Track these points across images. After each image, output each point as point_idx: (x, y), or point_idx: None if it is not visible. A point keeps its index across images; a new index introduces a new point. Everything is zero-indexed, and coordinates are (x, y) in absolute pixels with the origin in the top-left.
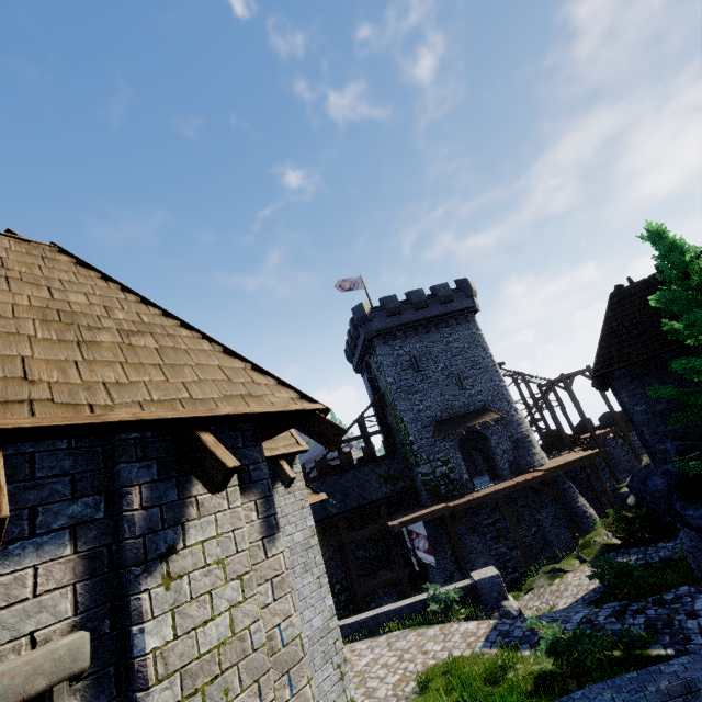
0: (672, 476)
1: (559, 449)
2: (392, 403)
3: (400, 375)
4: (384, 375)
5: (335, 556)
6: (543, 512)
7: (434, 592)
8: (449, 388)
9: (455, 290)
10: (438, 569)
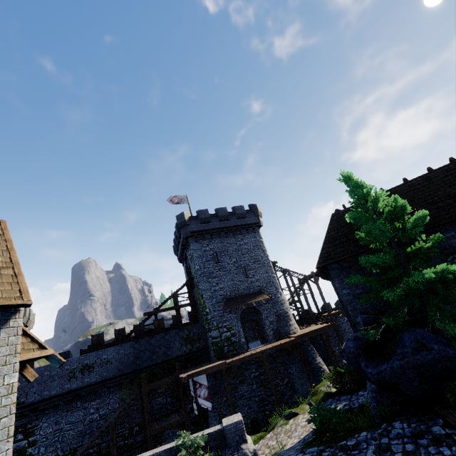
0: (360, 341)
1: (309, 322)
2: (197, 283)
3: (205, 264)
4: (193, 264)
5: (137, 403)
6: (293, 367)
7: (183, 439)
8: (237, 276)
9: (248, 210)
10: (214, 413)
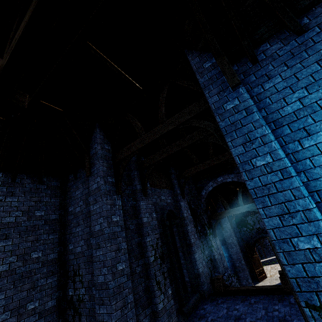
0: None
1: None
2: None
3: None
4: None
5: None
6: None
7: None
8: None
9: None
10: None
